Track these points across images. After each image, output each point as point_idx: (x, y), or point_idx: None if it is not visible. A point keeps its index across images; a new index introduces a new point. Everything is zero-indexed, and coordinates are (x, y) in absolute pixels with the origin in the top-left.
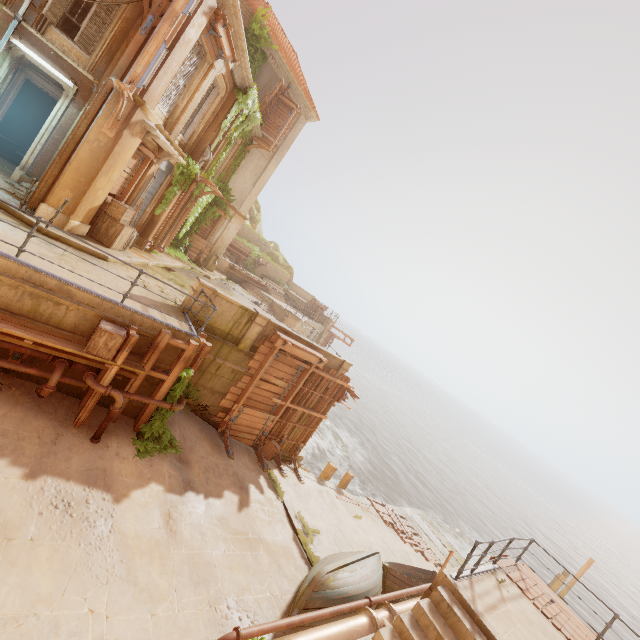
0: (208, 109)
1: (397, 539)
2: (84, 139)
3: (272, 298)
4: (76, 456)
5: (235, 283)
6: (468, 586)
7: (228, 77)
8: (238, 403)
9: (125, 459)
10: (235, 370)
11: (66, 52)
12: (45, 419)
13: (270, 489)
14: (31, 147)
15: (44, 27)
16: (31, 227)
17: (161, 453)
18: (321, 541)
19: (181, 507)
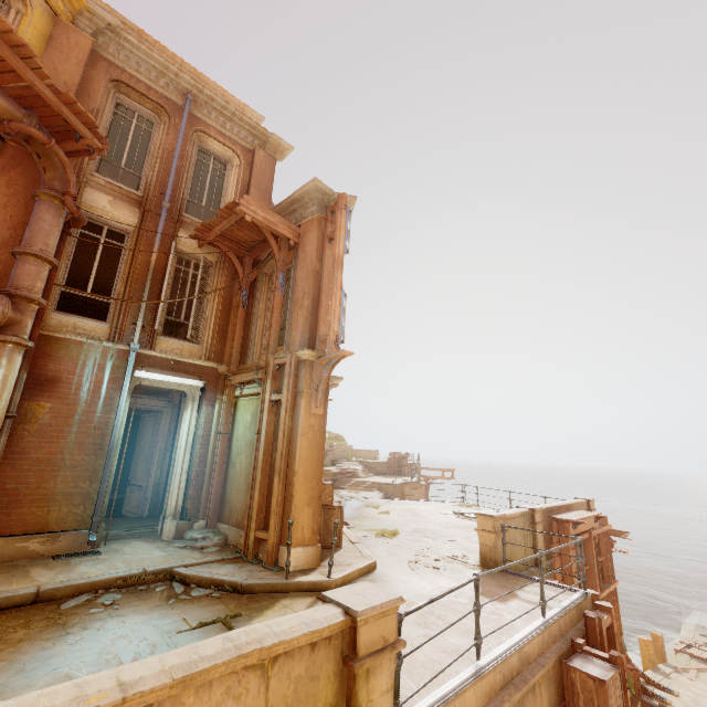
0: None
1: None
2: (298, 434)
3: (369, 480)
4: None
5: None
6: None
7: None
8: None
9: None
10: None
11: (178, 354)
12: None
13: None
14: (175, 482)
15: (153, 342)
16: (315, 591)
17: None
18: None
19: None
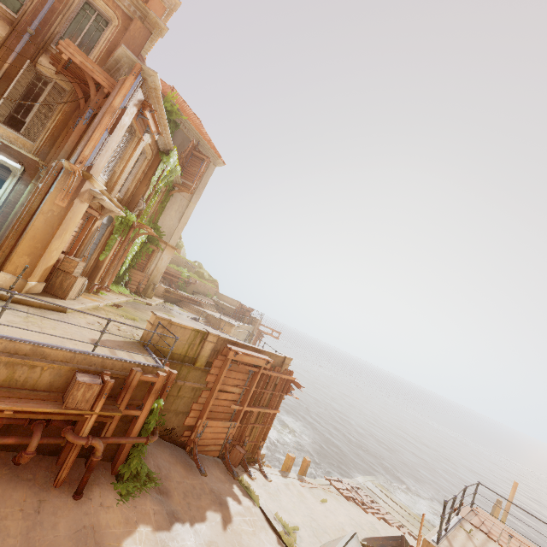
0: (138, 170)
1: (360, 512)
2: (39, 211)
3: (206, 311)
4: (62, 520)
5: (172, 304)
6: (448, 546)
7: (153, 145)
8: (201, 418)
9: (109, 508)
10: (195, 388)
11: (12, 142)
12: (25, 488)
13: (245, 497)
14: None
15: None
16: None
17: (141, 490)
18: (302, 537)
19: (172, 544)
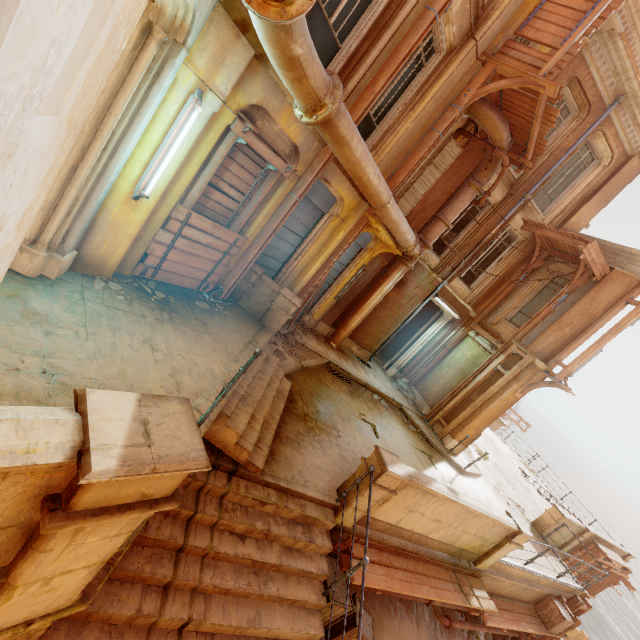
0: None
1: None
2: (498, 398)
3: None
4: None
5: None
6: None
7: None
8: None
9: None
10: None
11: (456, 291)
12: None
13: None
14: (408, 354)
15: (452, 280)
16: (456, 468)
17: None
18: None
19: None
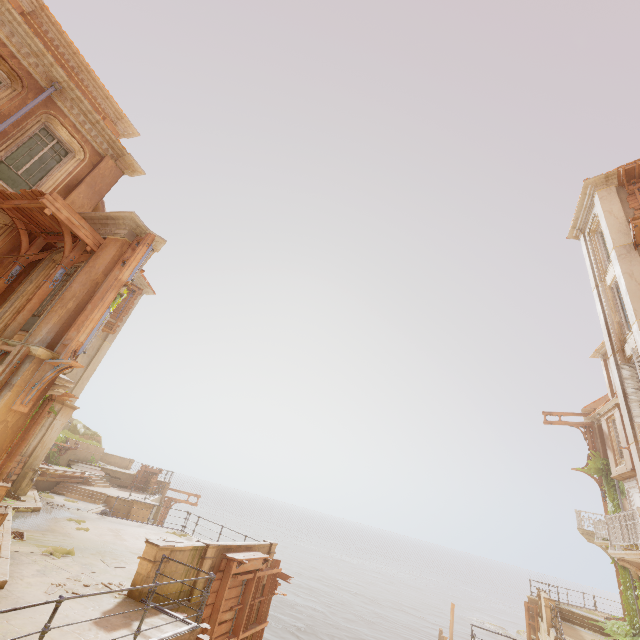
0: None
1: None
2: None
3: (100, 490)
4: None
5: (45, 492)
6: None
7: None
8: None
9: None
10: None
11: None
12: None
13: None
14: None
15: None
16: None
17: None
18: None
19: None
